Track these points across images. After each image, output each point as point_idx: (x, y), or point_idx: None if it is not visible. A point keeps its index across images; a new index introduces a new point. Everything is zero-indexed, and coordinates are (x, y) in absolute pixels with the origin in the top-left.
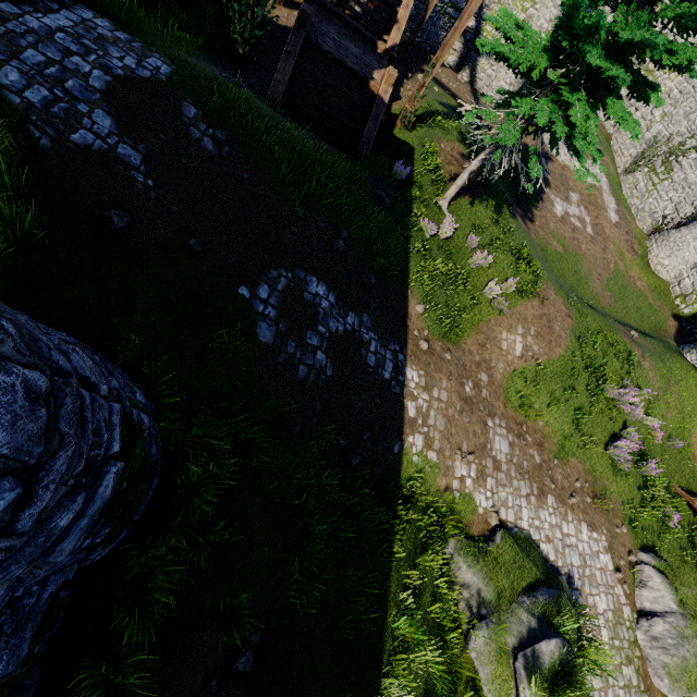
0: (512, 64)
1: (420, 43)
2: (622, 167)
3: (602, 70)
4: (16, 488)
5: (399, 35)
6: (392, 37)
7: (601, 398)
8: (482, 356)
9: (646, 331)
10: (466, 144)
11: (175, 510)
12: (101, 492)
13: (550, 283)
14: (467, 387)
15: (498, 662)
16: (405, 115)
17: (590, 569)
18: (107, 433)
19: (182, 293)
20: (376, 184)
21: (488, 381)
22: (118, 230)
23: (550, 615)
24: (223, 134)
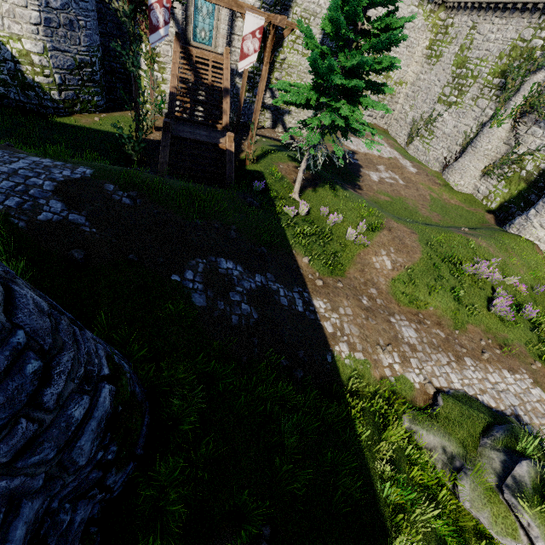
0: (297, 104)
1: (245, 122)
2: (403, 143)
3: (347, 85)
4: (38, 360)
5: (228, 118)
6: (224, 120)
7: (465, 276)
8: (365, 278)
9: (474, 227)
10: (296, 161)
11: (168, 440)
12: (102, 402)
13: (389, 218)
14: (364, 301)
15: (490, 502)
16: (249, 156)
17: (529, 403)
18: (97, 359)
19: (132, 288)
20: (245, 197)
21: (377, 293)
22: (79, 260)
23: (512, 445)
24: (134, 193)
